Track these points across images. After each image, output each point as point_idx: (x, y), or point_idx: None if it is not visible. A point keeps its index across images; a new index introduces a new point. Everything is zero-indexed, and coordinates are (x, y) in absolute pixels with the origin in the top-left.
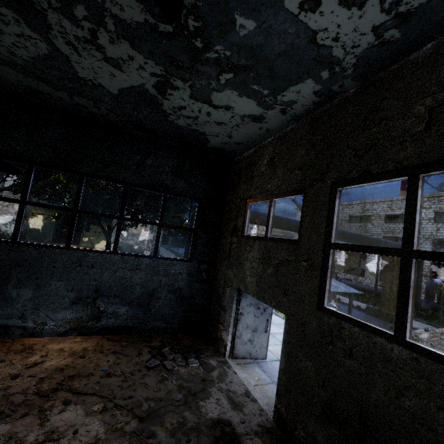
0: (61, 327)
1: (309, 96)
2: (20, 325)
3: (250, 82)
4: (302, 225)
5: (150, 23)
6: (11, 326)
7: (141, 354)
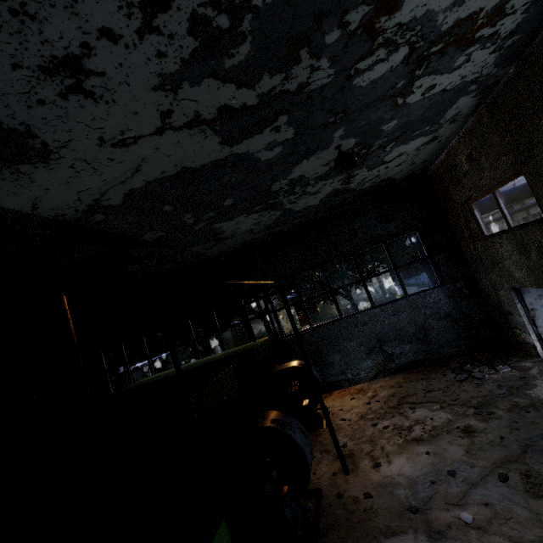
0: (370, 374)
1: (470, 101)
2: (344, 378)
3: (409, 135)
4: (538, 203)
5: (333, 166)
6: (340, 380)
7: (445, 375)
